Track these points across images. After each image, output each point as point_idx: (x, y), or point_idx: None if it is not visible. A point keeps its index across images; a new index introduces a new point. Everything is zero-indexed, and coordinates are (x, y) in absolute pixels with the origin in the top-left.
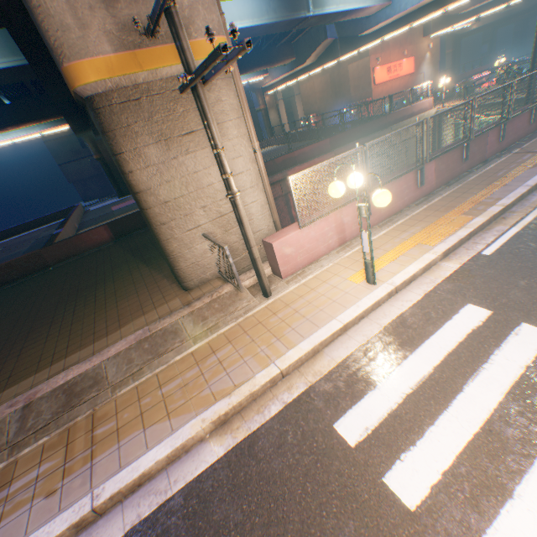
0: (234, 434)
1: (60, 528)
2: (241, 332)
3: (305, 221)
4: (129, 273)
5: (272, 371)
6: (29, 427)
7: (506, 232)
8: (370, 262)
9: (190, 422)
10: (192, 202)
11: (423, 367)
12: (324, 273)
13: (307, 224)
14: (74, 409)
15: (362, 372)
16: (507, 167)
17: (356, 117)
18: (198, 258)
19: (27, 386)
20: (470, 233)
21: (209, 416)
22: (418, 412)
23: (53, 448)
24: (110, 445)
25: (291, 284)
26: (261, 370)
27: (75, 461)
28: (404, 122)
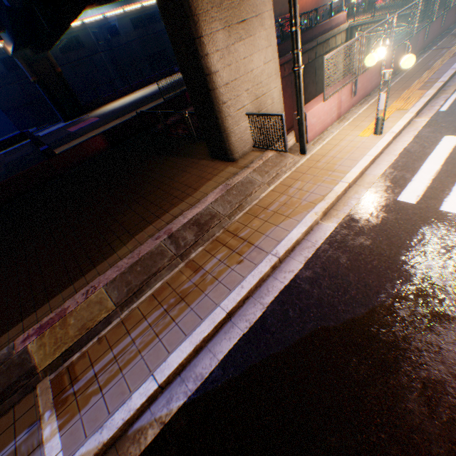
0: (336, 217)
1: (265, 269)
2: (301, 174)
3: (327, 95)
4: (159, 164)
5: (343, 185)
6: (184, 245)
7: (449, 98)
8: (382, 117)
9: (307, 216)
10: (241, 85)
11: (434, 167)
12: (336, 136)
13: (327, 98)
14: (209, 232)
15: (398, 176)
16: (433, 59)
17: (277, 33)
18: (242, 135)
19: (152, 231)
20: (428, 100)
21: (318, 211)
22: (443, 184)
23: (214, 249)
24: (258, 237)
25: (316, 145)
26: (334, 186)
27: (241, 249)
28: (326, 35)
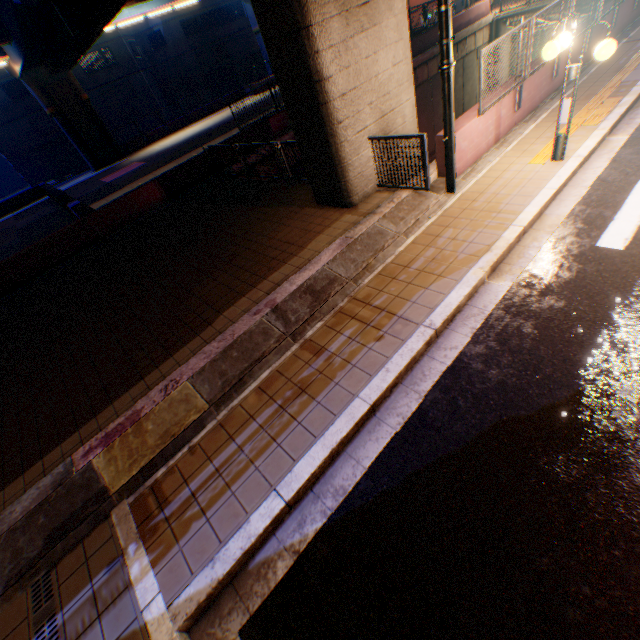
0: (509, 273)
1: (418, 345)
2: (451, 220)
3: (483, 108)
4: (242, 217)
5: (515, 230)
6: (295, 321)
7: None
8: (564, 135)
9: (468, 273)
10: (362, 97)
11: None
12: (496, 166)
13: (483, 112)
14: (328, 302)
15: (593, 215)
16: (625, 56)
17: None
18: (363, 169)
19: (247, 304)
20: (625, 111)
21: (483, 265)
22: None
23: (339, 324)
24: (401, 305)
25: (468, 180)
26: (503, 232)
27: (378, 321)
28: (462, 32)
